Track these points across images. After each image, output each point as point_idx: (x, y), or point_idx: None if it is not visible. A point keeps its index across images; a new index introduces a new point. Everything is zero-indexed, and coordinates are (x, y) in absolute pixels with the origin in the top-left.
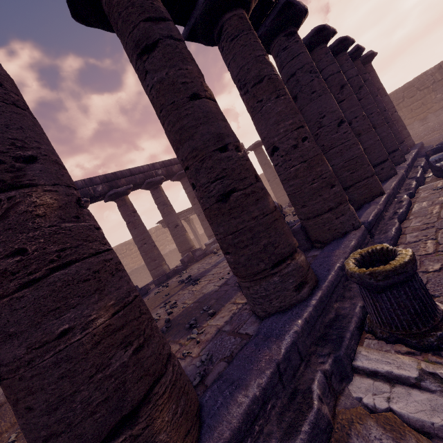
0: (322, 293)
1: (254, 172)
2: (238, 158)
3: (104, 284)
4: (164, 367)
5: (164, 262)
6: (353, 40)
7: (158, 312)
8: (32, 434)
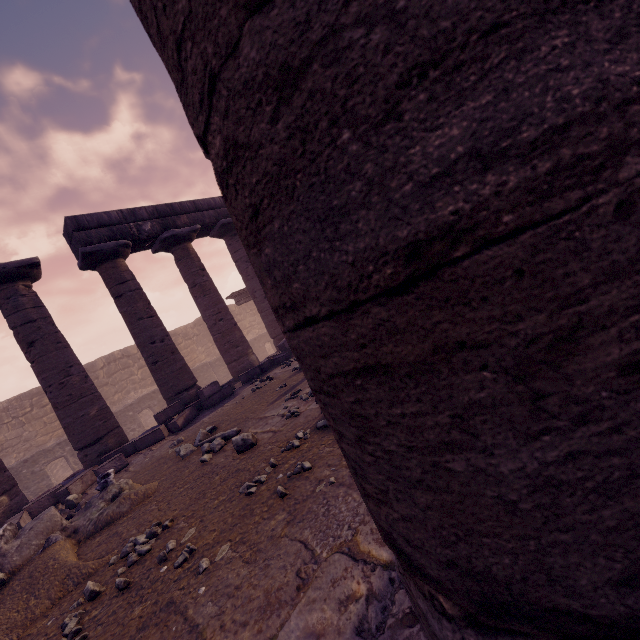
0: None
1: None
2: None
3: None
4: None
5: (250, 350)
6: None
7: (288, 405)
8: (636, 498)
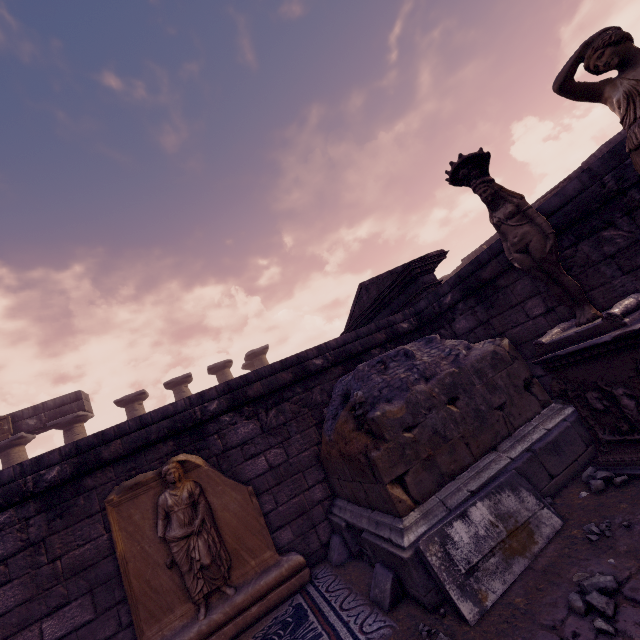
0: None
1: None
2: None
3: None
4: None
5: None
6: (185, 376)
7: None
8: None
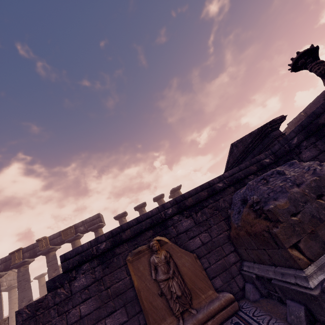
0: None
1: None
2: None
3: None
4: None
5: None
6: (143, 203)
7: None
8: None
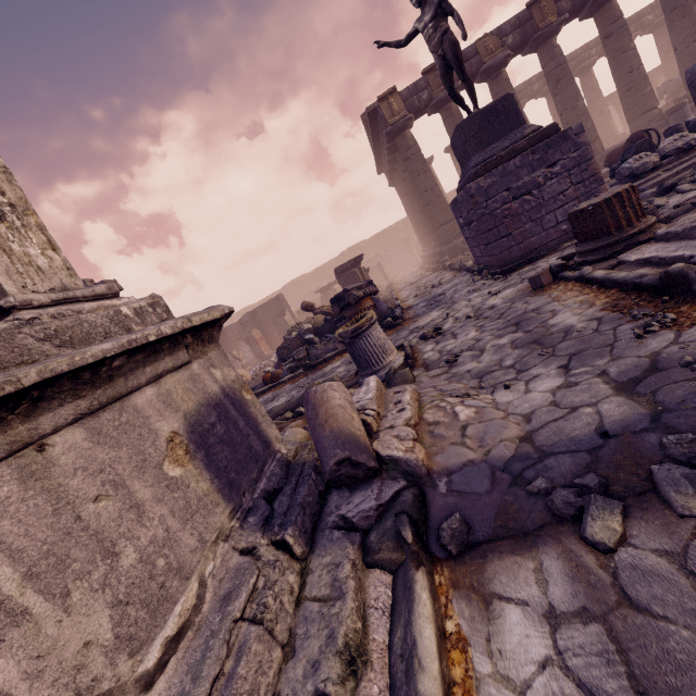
0: (659, 123)
1: (644, 78)
2: (637, 74)
3: (589, 120)
4: (598, 138)
5: None
6: None
7: None
8: None
